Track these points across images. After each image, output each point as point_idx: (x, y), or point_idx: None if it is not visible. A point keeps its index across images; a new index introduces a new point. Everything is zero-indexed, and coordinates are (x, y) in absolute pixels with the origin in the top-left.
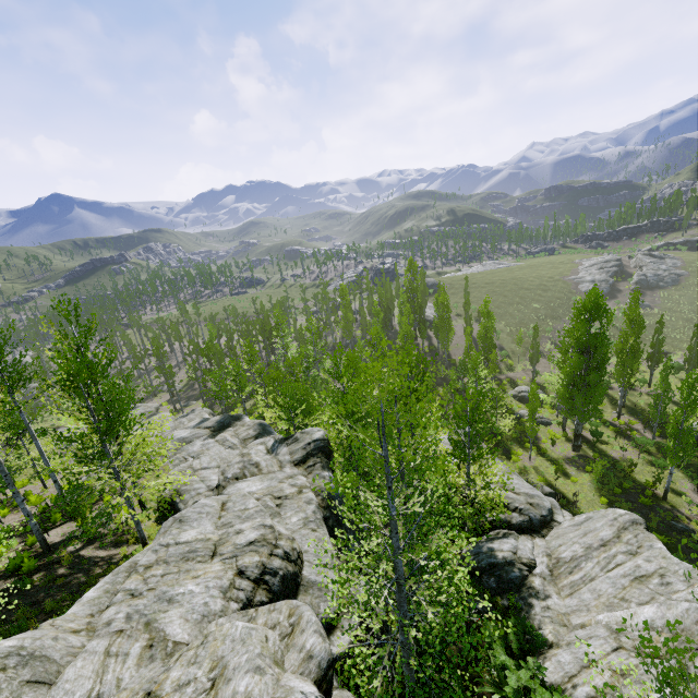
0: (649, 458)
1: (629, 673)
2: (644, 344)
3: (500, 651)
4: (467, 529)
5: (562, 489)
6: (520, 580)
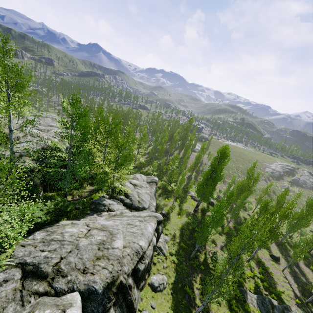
0: (220, 230)
1: (74, 224)
2: (249, 186)
3: (50, 202)
4: (109, 195)
5: (171, 216)
6: (101, 211)
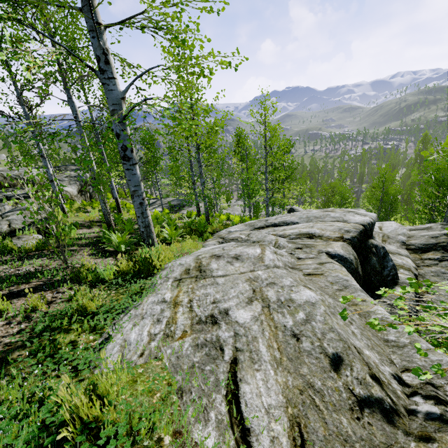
0: None
1: None
2: None
3: None
4: None
5: None
6: None
